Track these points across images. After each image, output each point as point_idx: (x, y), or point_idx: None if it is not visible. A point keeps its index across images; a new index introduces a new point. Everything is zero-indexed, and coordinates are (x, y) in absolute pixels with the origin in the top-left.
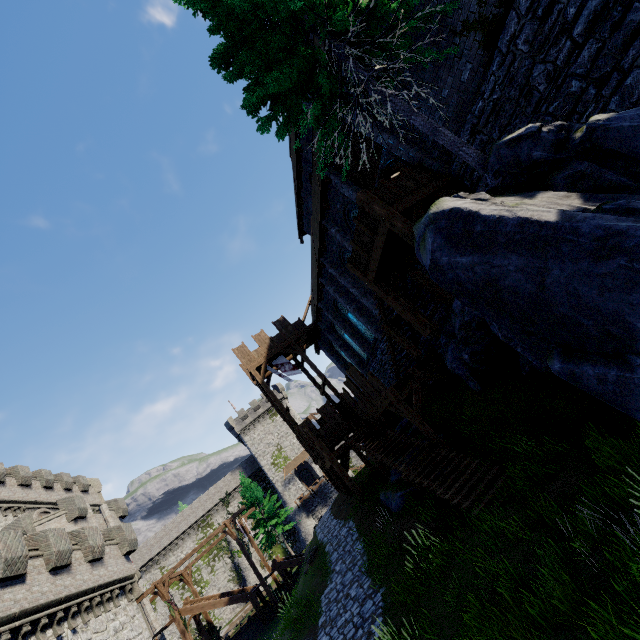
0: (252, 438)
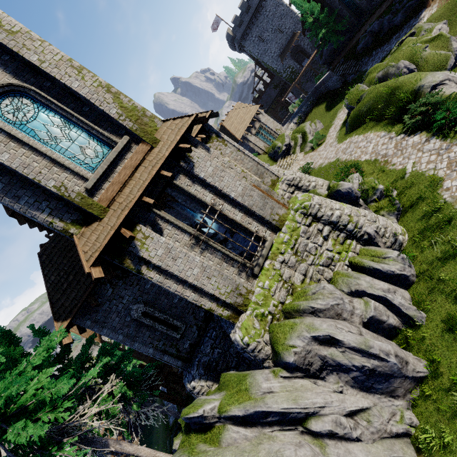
0: None
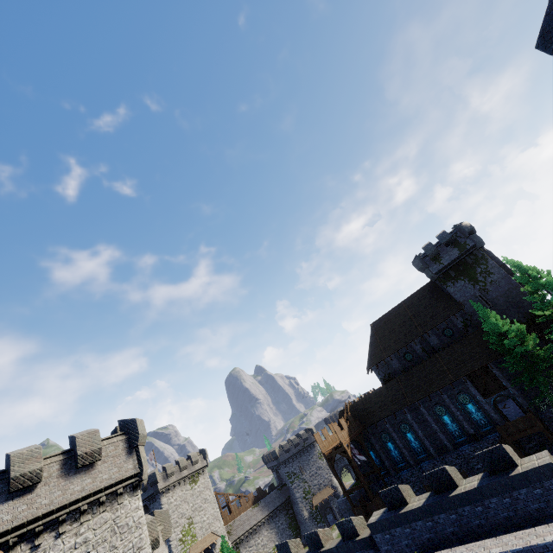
0: (169, 501)
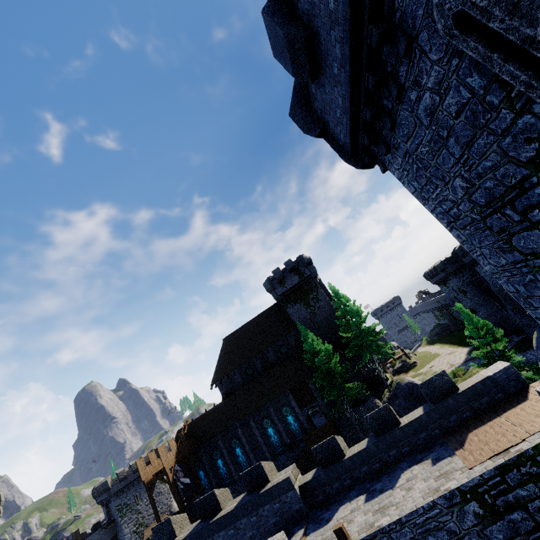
0: None
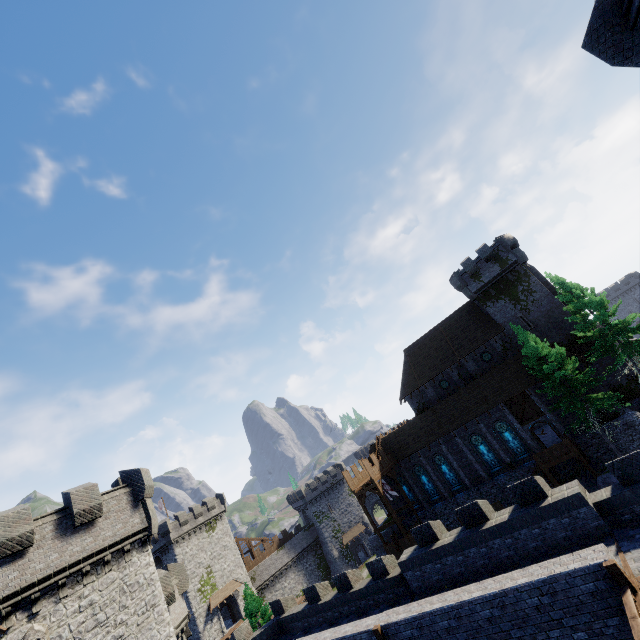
0: (184, 551)
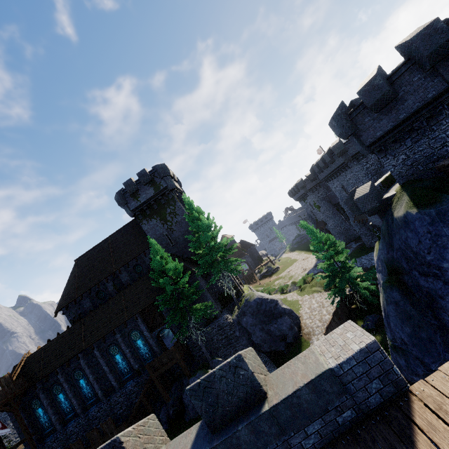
0: None
